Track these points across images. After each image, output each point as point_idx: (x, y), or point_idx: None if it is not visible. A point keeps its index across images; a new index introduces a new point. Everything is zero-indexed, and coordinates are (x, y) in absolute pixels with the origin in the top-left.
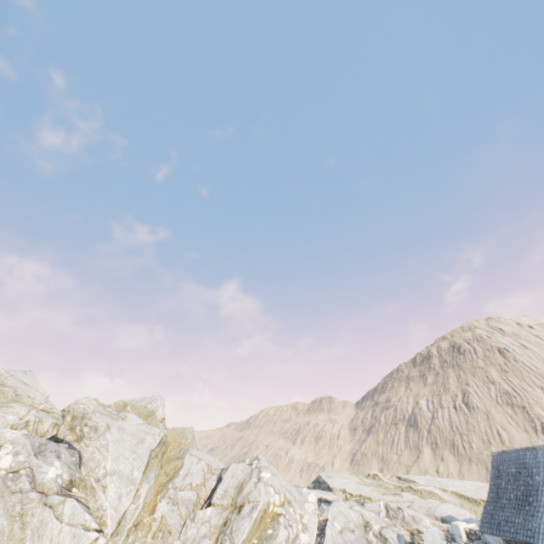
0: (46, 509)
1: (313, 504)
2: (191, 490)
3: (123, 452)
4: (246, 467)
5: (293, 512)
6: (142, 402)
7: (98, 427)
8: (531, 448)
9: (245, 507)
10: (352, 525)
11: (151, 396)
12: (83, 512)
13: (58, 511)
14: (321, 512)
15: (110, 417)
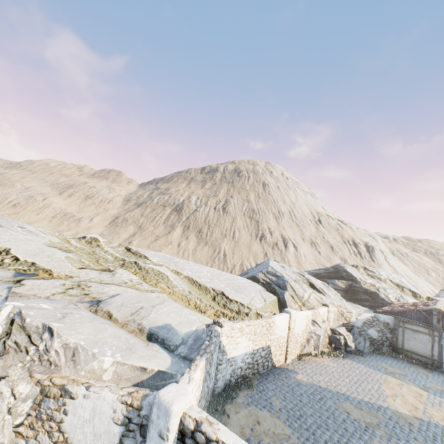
0: None
1: None
2: None
3: None
4: None
5: None
6: None
7: None
8: None
9: None
10: None
11: None
12: None
13: None
14: None
15: None
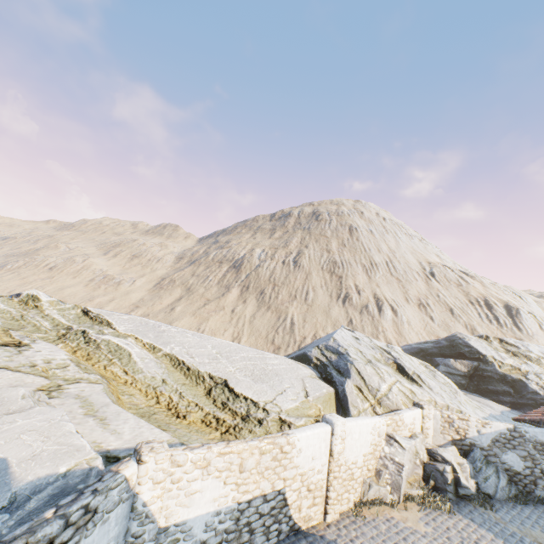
0: None
1: None
2: None
3: None
4: None
5: None
6: None
7: None
8: None
9: None
10: None
11: None
12: None
13: None
14: None
15: None
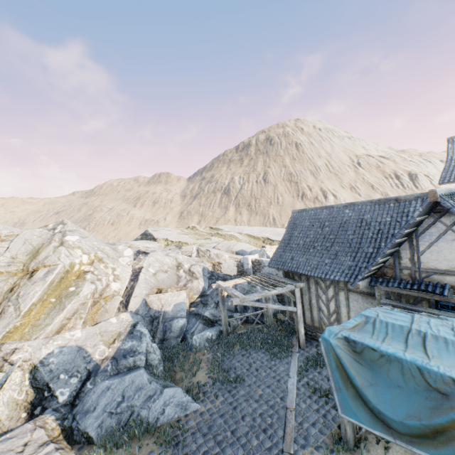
0: None
1: (128, 258)
2: None
3: None
4: (46, 233)
5: (105, 267)
6: None
7: None
8: (330, 207)
9: (38, 272)
10: (166, 268)
11: None
12: None
13: None
14: (138, 262)
15: None
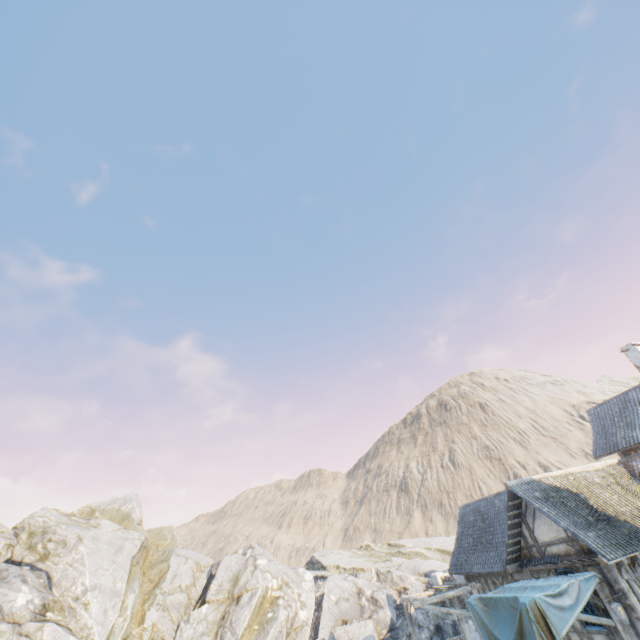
0: (22, 639)
1: (310, 582)
2: (181, 593)
3: (102, 564)
4: (241, 558)
5: (291, 592)
6: (114, 505)
7: (66, 541)
8: (484, 498)
9: (243, 596)
10: (347, 595)
11: (124, 496)
12: (66, 635)
13: (36, 639)
14: (318, 588)
15: (79, 527)
